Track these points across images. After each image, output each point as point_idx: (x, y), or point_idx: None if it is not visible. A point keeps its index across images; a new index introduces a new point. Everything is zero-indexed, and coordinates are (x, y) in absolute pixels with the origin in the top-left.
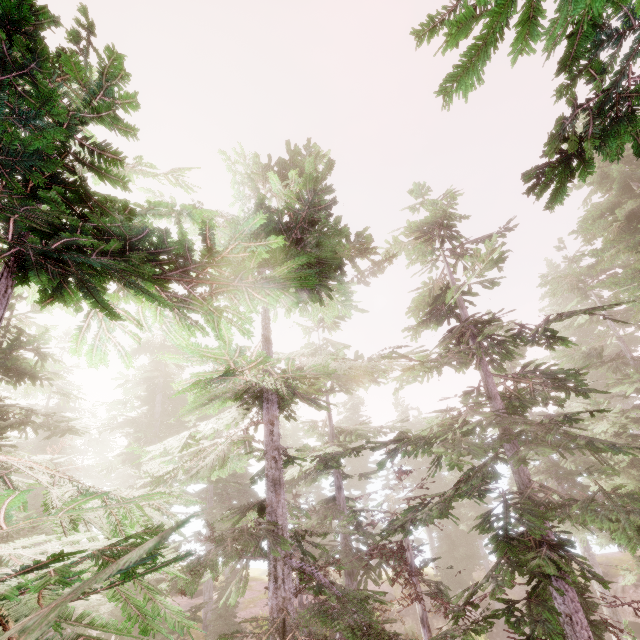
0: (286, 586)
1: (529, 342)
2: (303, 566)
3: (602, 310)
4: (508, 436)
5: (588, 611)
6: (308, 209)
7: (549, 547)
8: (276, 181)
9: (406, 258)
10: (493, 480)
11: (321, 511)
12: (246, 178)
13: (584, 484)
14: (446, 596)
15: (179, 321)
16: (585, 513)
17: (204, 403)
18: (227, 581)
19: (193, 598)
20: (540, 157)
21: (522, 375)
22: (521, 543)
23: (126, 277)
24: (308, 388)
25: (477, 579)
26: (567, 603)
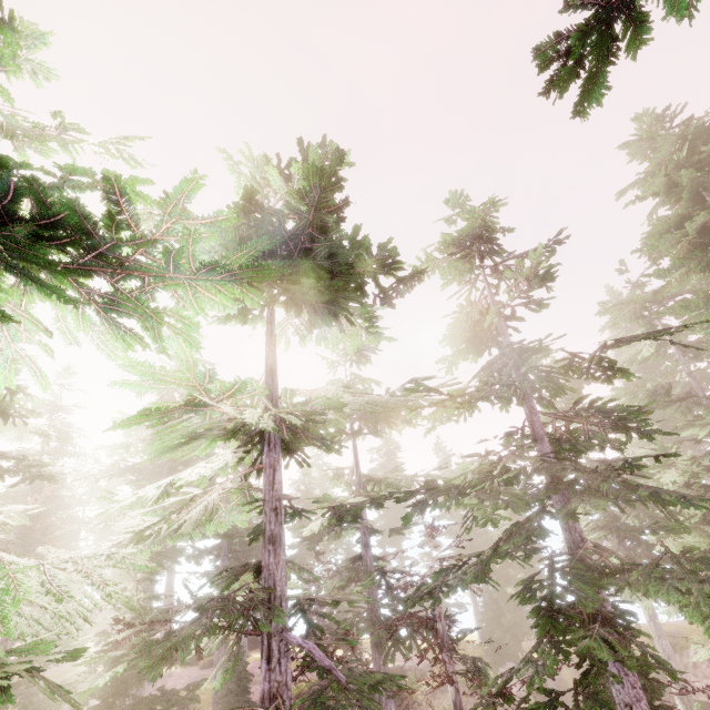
0: (282, 667)
1: (583, 375)
2: (302, 643)
3: (669, 334)
4: (557, 485)
5: (653, 695)
6: (315, 211)
7: (605, 621)
8: (276, 177)
9: (440, 278)
10: (540, 538)
11: (345, 572)
12: (252, 182)
13: (650, 542)
14: (485, 675)
15: (109, 329)
16: (648, 582)
17: (182, 443)
18: (240, 651)
19: (205, 669)
20: (560, 12)
21: (574, 413)
22: (568, 618)
23: (10, 260)
24: (322, 428)
25: (527, 650)
26: (627, 690)
